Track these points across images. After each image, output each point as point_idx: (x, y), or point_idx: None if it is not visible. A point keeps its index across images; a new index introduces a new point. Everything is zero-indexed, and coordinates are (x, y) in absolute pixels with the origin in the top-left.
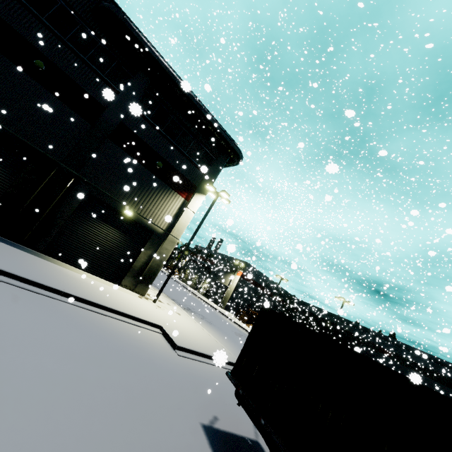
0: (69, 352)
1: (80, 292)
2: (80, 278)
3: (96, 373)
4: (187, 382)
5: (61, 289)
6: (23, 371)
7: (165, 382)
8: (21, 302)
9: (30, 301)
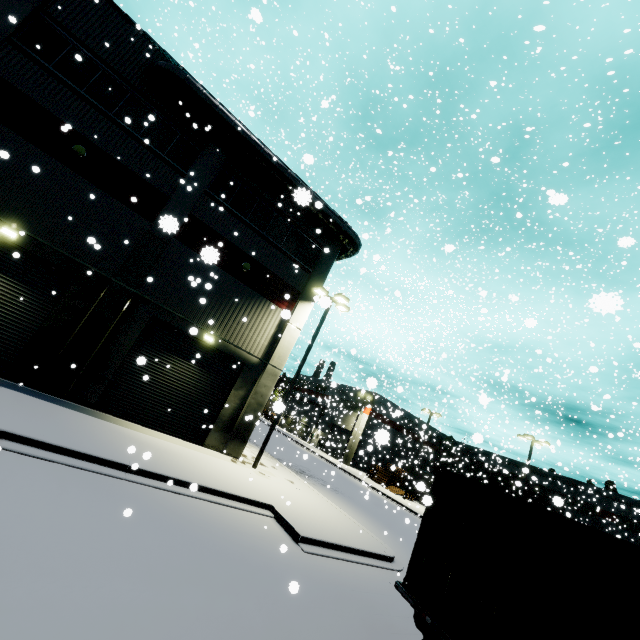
0: (149, 567)
1: (152, 463)
2: (148, 441)
3: (193, 601)
4: (327, 599)
5: (125, 462)
6: (86, 612)
7: (296, 603)
8: (72, 490)
9: (84, 486)
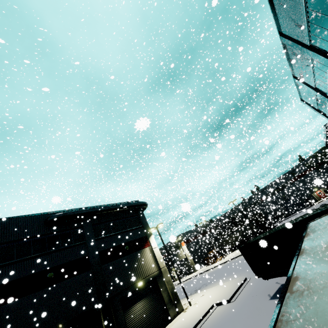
0: None
1: None
2: None
3: None
4: (250, 300)
5: None
6: None
7: (248, 308)
8: None
9: None
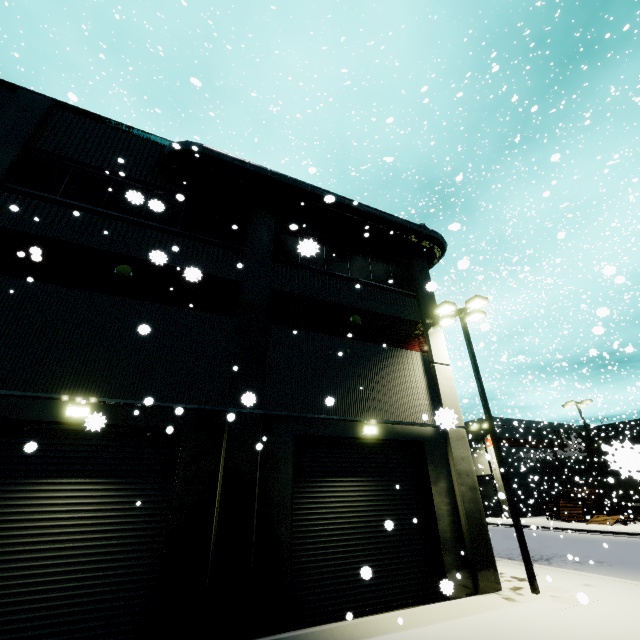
0: None
1: None
2: None
3: None
4: None
5: None
6: None
7: None
8: None
9: None
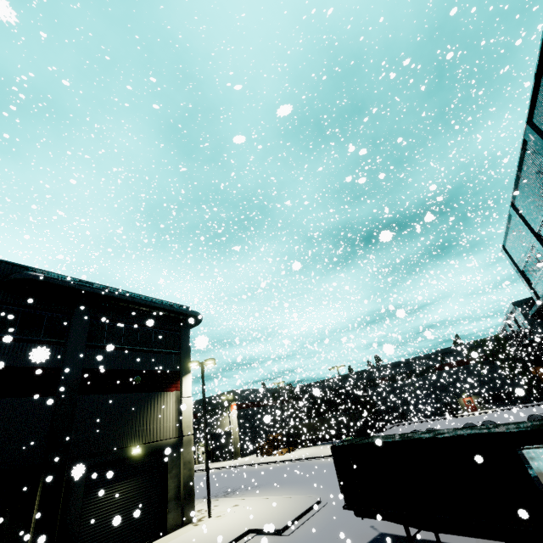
0: None
1: None
2: None
3: None
4: None
5: None
6: None
7: None
8: None
9: None
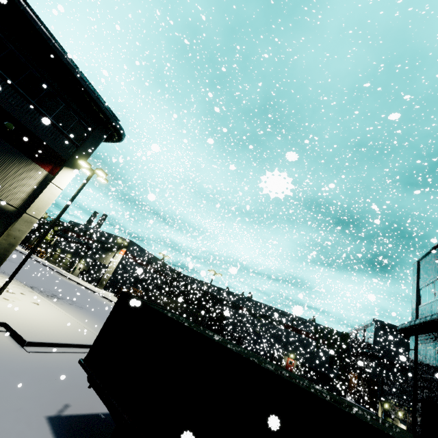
0: None
1: None
2: None
3: None
4: (35, 379)
5: None
6: None
7: (2, 386)
8: None
9: None
